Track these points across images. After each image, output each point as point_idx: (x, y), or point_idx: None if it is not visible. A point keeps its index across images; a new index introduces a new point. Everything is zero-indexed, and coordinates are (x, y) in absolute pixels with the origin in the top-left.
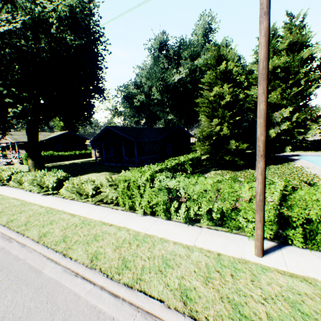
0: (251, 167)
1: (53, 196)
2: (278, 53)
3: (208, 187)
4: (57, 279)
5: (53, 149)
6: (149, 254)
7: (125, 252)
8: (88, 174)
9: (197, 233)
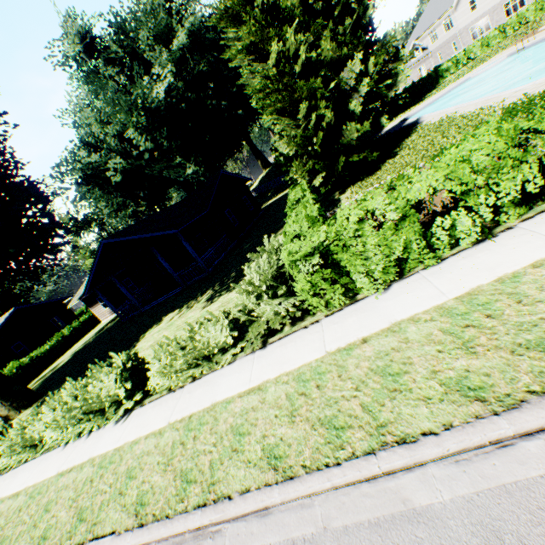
0: (382, 159)
1: (147, 405)
2: None
3: (498, 145)
4: (483, 487)
5: (10, 358)
6: (543, 306)
7: (496, 340)
8: (142, 340)
9: (531, 234)
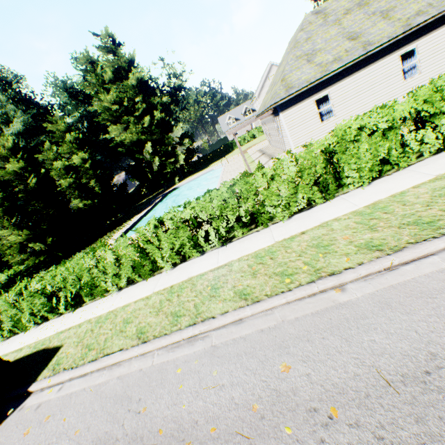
0: (88, 245)
1: None
2: (108, 86)
3: None
4: None
5: None
6: None
7: None
8: None
9: None
